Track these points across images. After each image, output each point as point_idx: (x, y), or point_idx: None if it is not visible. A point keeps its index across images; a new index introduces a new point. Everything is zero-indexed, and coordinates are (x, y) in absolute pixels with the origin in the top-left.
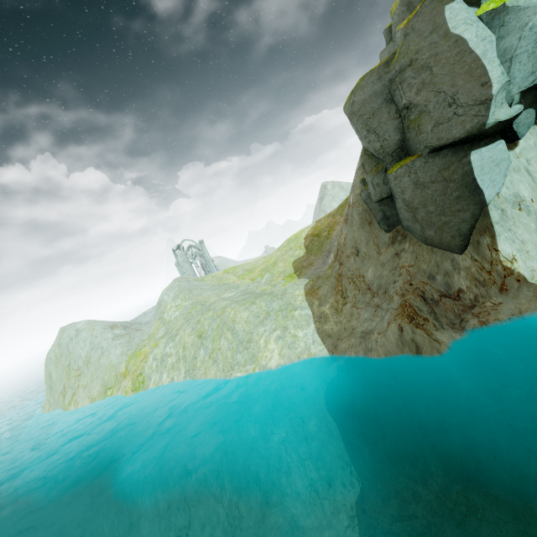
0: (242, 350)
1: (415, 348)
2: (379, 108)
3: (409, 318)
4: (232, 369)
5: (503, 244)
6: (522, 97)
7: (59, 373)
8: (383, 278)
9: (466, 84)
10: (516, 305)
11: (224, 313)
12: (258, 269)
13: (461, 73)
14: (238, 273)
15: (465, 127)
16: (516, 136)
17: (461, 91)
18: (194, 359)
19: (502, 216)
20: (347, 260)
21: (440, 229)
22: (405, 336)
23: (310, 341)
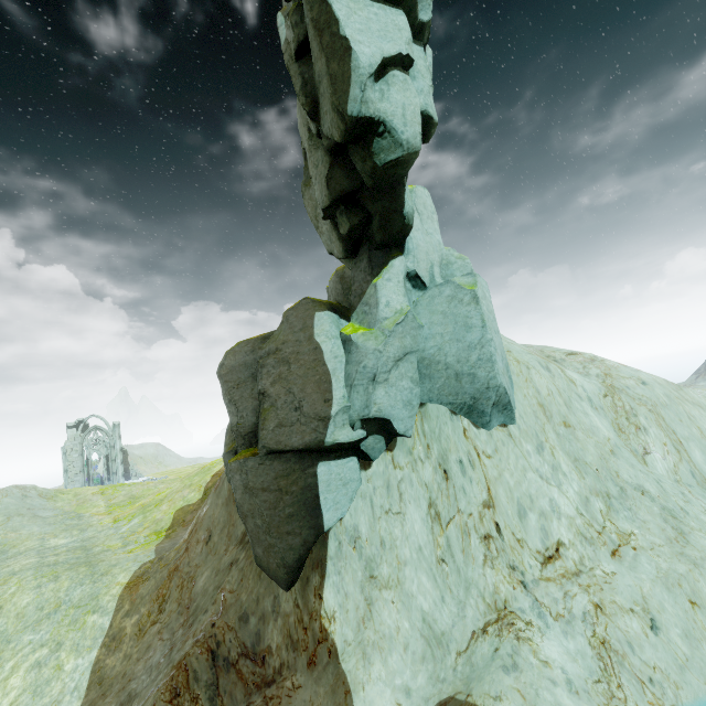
0: None
1: None
2: (245, 381)
3: (174, 692)
4: None
5: (329, 591)
6: (365, 423)
7: None
8: (205, 597)
9: (313, 394)
10: (312, 695)
11: (2, 586)
12: (140, 502)
13: (313, 381)
14: (116, 498)
15: (304, 438)
16: (369, 456)
17: (308, 399)
18: None
19: (338, 551)
20: (195, 546)
21: (267, 550)
22: None
23: (72, 686)
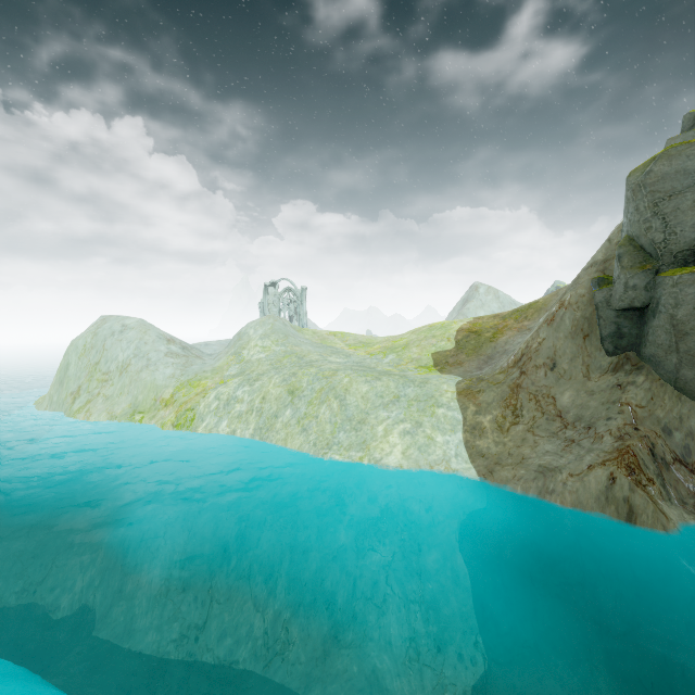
0: (350, 429)
1: (627, 512)
2: (683, 191)
3: (629, 470)
4: (329, 448)
5: None
6: None
7: (79, 368)
8: (587, 409)
9: None
10: None
11: (334, 376)
12: (378, 346)
13: None
14: (349, 341)
15: None
16: None
17: None
18: (273, 417)
19: None
20: (534, 371)
21: None
22: (616, 491)
23: (452, 453)
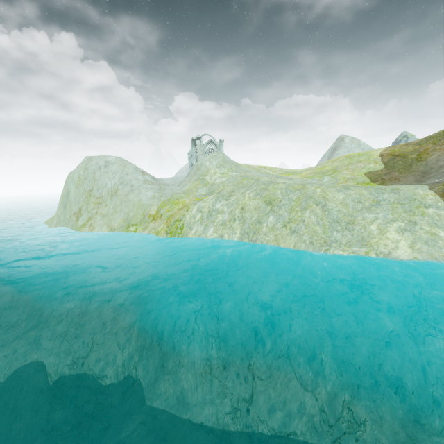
0: (341, 229)
1: None
2: None
3: None
4: (329, 245)
5: None
6: None
7: (77, 195)
8: None
9: None
10: None
11: (305, 188)
12: (305, 172)
13: None
14: (277, 171)
15: None
16: None
17: None
18: (257, 223)
19: None
20: None
21: None
22: None
23: None
